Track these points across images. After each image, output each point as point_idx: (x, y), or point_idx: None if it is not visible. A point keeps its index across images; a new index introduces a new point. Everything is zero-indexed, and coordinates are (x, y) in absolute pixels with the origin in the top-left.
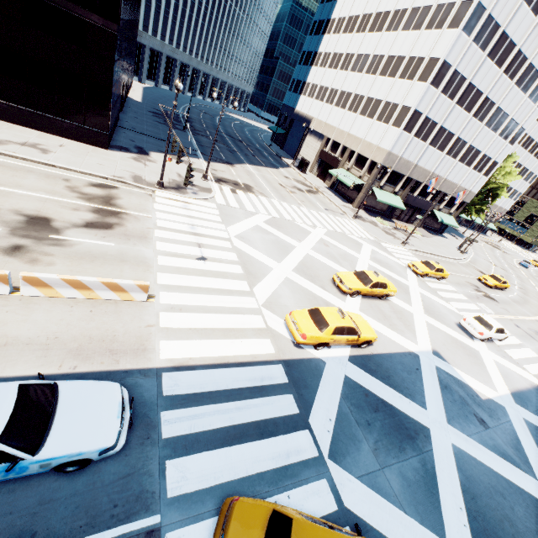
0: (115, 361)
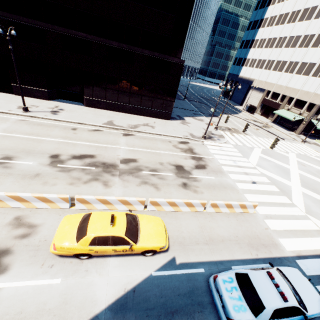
0: (269, 251)
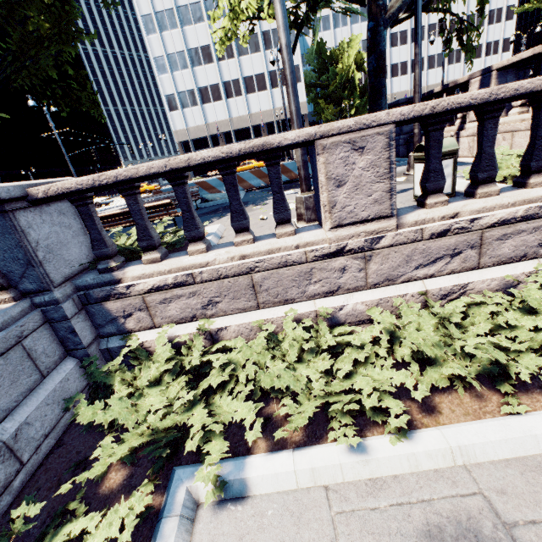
0: None
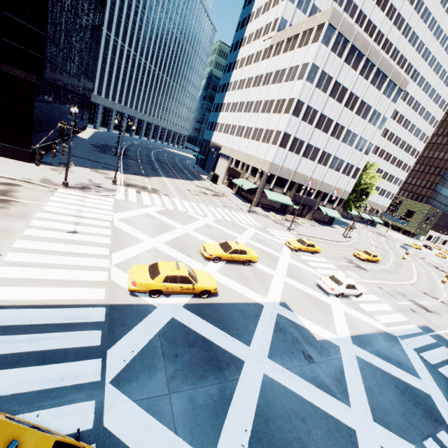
0: None
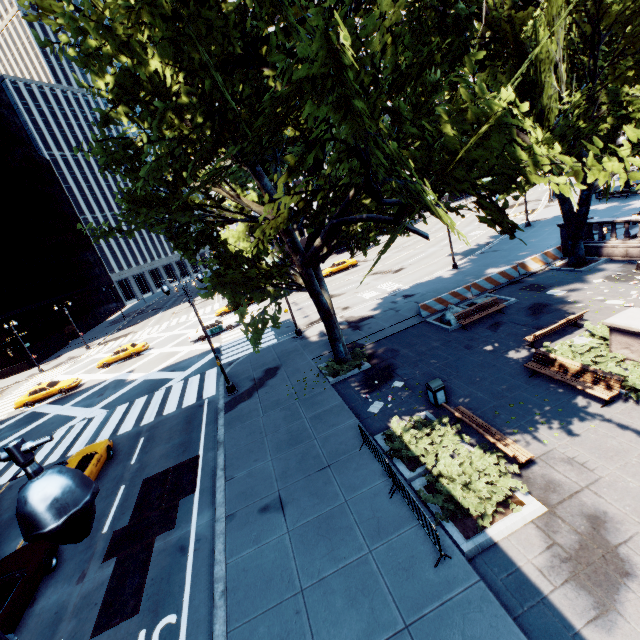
0: None
